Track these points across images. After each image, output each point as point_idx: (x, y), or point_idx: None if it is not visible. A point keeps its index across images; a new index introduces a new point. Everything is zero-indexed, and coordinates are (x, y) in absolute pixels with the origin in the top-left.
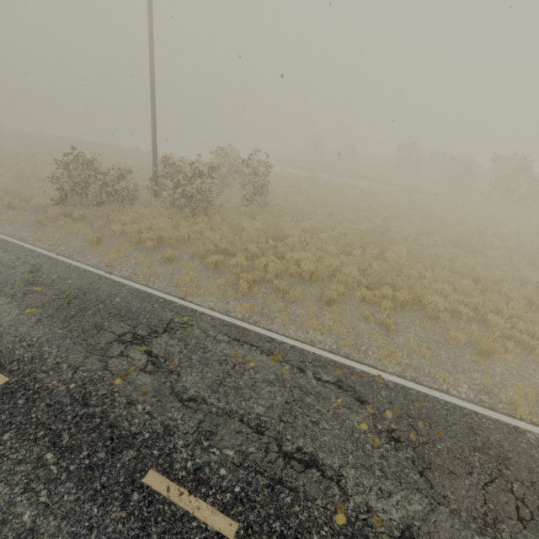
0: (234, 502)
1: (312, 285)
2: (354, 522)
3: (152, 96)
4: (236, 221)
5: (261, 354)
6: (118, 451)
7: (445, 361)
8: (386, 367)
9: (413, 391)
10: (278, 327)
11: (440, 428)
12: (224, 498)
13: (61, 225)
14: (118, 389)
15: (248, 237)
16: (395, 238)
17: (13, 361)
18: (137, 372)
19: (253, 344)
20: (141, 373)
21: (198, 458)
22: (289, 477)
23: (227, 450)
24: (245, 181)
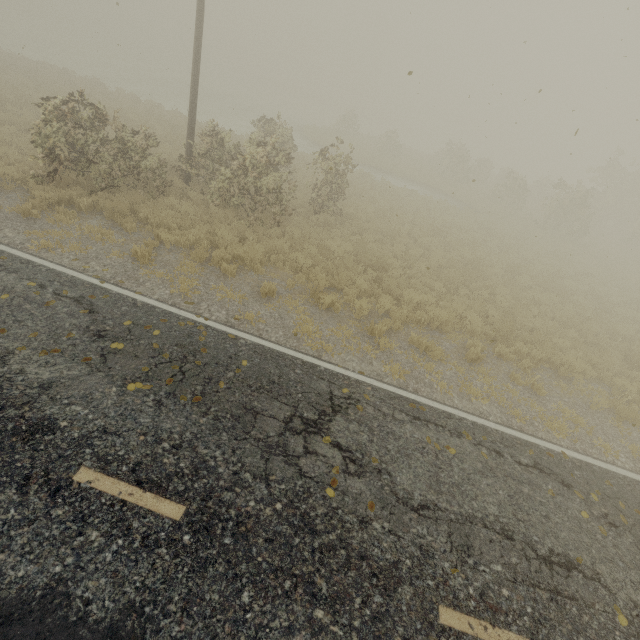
0: (535, 625)
1: (442, 336)
2: (632, 620)
3: (198, 24)
4: (312, 235)
5: (451, 436)
6: (392, 590)
7: (595, 429)
8: (558, 440)
9: (595, 467)
10: (441, 396)
11: (635, 506)
12: (524, 622)
13: (66, 221)
14: (337, 504)
15: (345, 265)
16: (486, 274)
17: (171, 477)
18: (343, 476)
19: (437, 423)
20: (347, 477)
21: (474, 581)
22: (561, 584)
23: (494, 565)
24: (316, 179)
